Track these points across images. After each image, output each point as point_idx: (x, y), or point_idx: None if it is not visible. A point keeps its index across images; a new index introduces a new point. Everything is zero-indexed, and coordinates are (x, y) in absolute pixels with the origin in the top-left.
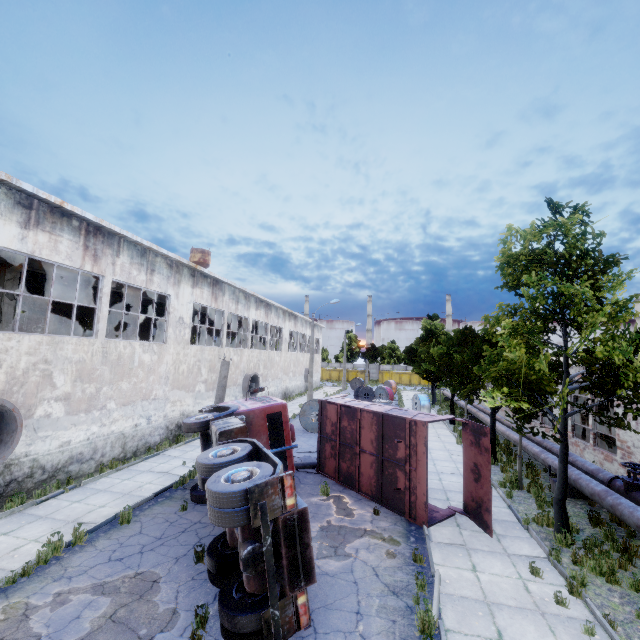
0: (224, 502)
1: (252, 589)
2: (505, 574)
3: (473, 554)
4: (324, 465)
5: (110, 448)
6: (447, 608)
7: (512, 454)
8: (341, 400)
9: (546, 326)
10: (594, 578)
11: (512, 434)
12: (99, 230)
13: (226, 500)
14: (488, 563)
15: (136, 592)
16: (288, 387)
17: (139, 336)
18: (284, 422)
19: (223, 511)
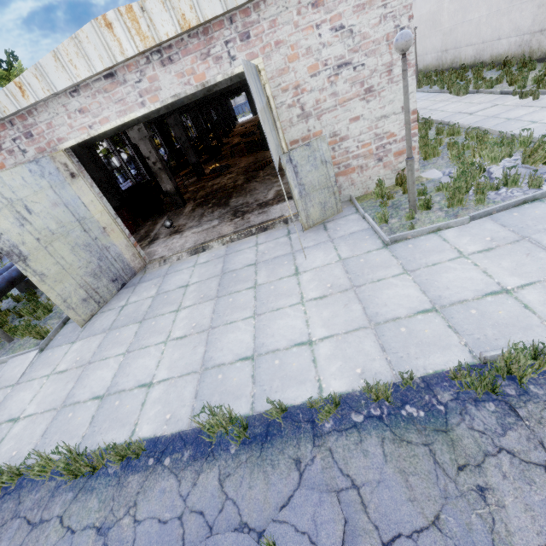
0: None
1: None
2: None
3: None
4: None
5: None
6: None
7: None
8: None
9: None
10: None
11: None
12: None
13: None
14: None
15: None
16: None
17: None
18: None
19: None
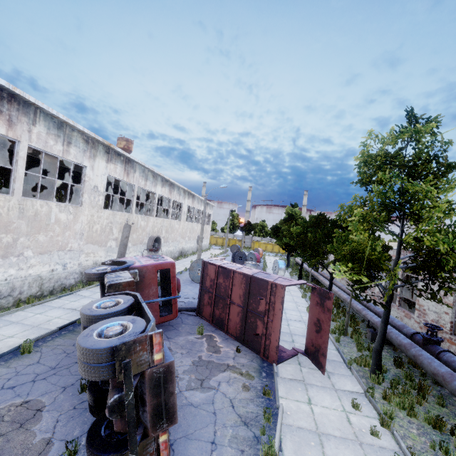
0: (90, 358)
1: (119, 428)
2: (333, 407)
3: (309, 389)
4: (202, 310)
5: (28, 287)
6: (287, 438)
7: (340, 308)
8: (220, 262)
9: (390, 217)
10: (398, 411)
11: (342, 294)
12: (14, 97)
13: (92, 356)
14: (320, 397)
15: (18, 421)
16: (184, 248)
17: (70, 200)
18: (172, 277)
19: (89, 365)
